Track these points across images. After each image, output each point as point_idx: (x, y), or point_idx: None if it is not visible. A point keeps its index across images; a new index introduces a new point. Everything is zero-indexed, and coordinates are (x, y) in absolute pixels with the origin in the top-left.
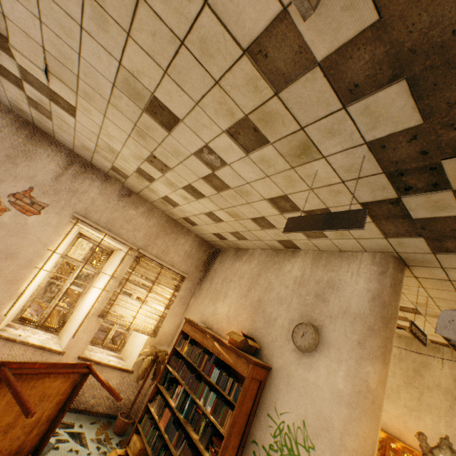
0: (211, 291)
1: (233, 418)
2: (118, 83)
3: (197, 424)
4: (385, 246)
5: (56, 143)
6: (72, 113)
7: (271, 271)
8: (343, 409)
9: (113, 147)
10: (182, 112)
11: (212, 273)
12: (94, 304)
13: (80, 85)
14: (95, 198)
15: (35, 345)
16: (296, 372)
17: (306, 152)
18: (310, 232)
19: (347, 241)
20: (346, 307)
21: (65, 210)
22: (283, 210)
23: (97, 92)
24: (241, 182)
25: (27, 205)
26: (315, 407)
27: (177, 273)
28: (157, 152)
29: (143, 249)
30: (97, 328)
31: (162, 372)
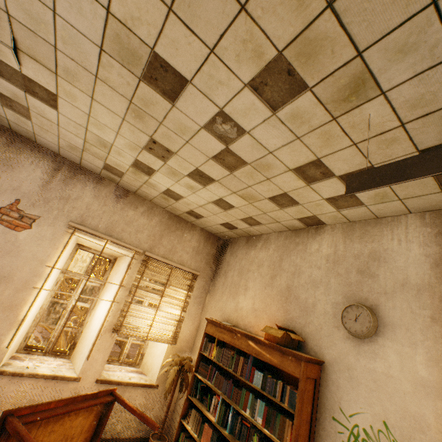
0: (228, 286)
1: (295, 430)
2: (107, 43)
3: (247, 440)
4: (438, 203)
5: (39, 148)
6: (53, 104)
7: (294, 253)
8: (435, 402)
9: (105, 139)
10: (190, 68)
11: (225, 267)
12: (105, 319)
13: (59, 59)
14: (90, 203)
15: (46, 376)
16: (358, 363)
17: (358, 90)
18: (341, 202)
19: (388, 205)
20: (403, 279)
21: (59, 220)
22: (310, 180)
23: (80, 65)
24: (262, 153)
25: (15, 220)
26: (396, 404)
27: (188, 272)
28: (157, 135)
29: (149, 251)
30: (112, 344)
31: (191, 383)
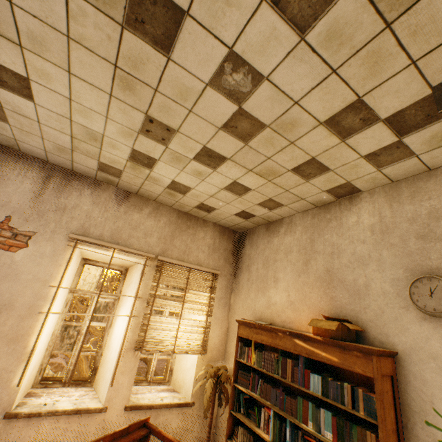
0: (254, 281)
1: None
2: None
3: None
4: None
5: (24, 157)
6: (26, 94)
7: (327, 231)
8: None
9: (93, 129)
10: None
11: (246, 261)
12: (125, 337)
13: (19, 21)
14: (90, 210)
15: (68, 411)
16: None
17: None
18: (383, 157)
19: None
20: None
21: (58, 233)
22: (346, 133)
23: (46, 23)
24: (285, 107)
25: (8, 239)
26: None
27: (208, 272)
28: (153, 109)
29: (161, 255)
30: (136, 364)
31: (232, 396)
